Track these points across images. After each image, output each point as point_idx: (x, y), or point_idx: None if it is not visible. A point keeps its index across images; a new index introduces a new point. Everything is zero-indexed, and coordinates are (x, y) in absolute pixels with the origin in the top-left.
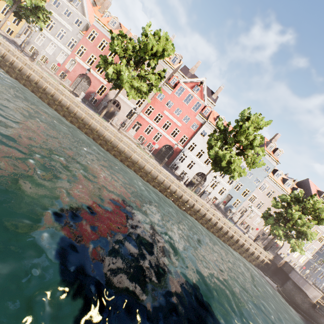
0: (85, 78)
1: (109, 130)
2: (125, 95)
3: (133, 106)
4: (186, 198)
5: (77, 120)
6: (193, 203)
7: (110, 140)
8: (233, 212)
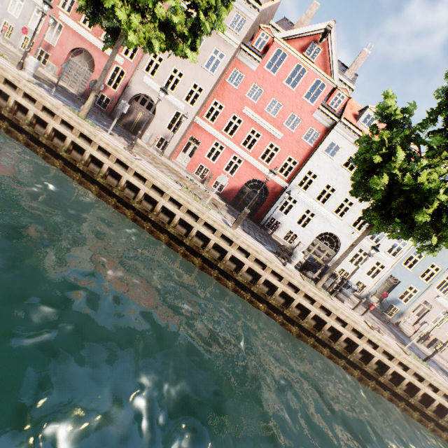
0: (83, 58)
1: (96, 144)
2: (163, 84)
3: (179, 104)
4: (301, 306)
5: (18, 124)
6: (320, 317)
7: (100, 171)
8: (399, 313)
